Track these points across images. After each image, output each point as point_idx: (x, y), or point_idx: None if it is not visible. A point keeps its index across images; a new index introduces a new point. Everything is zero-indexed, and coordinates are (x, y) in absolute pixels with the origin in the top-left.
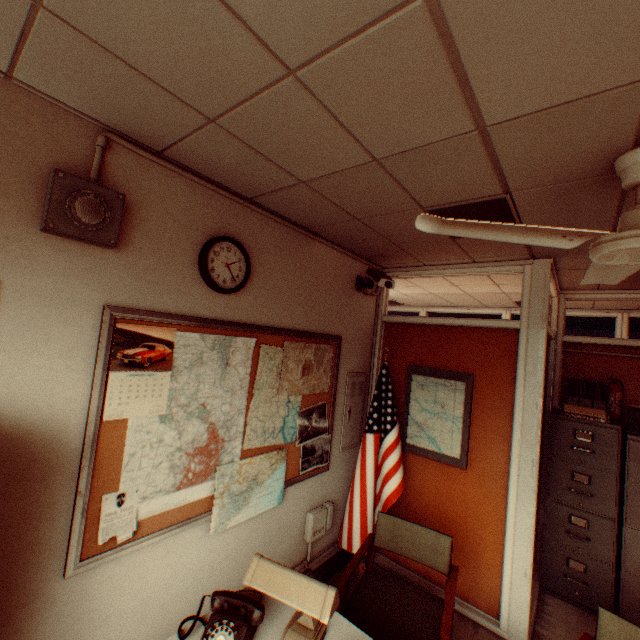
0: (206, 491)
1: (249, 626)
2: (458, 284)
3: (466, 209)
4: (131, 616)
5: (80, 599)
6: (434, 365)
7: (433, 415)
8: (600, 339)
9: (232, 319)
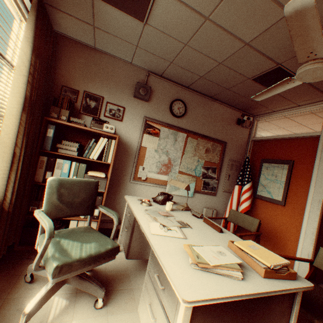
0: (166, 178)
1: (168, 198)
2: (304, 124)
3: (267, 75)
4: None
5: (132, 190)
6: (274, 158)
7: (270, 181)
8: None
9: (179, 126)
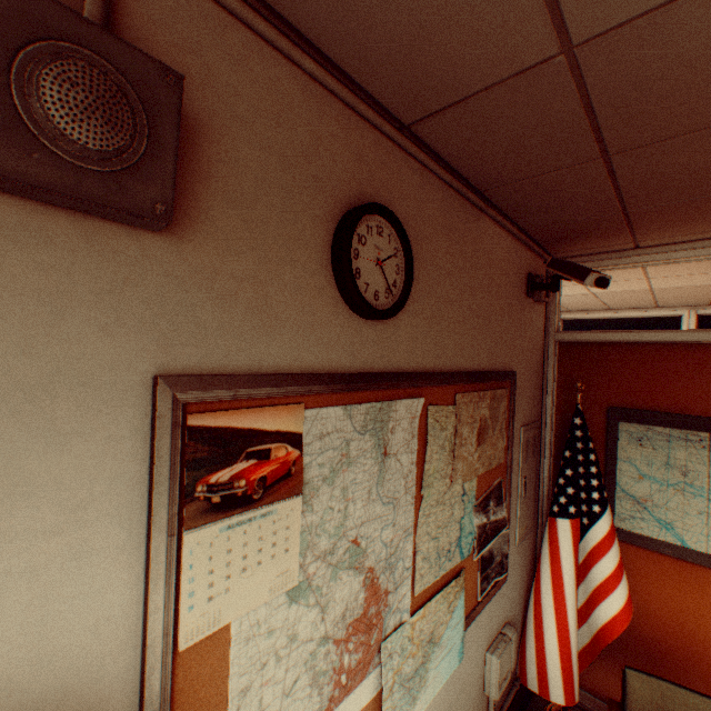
0: (367, 693)
1: None
2: (656, 276)
3: None
4: None
5: None
6: (660, 407)
7: (665, 486)
8: None
9: (386, 367)
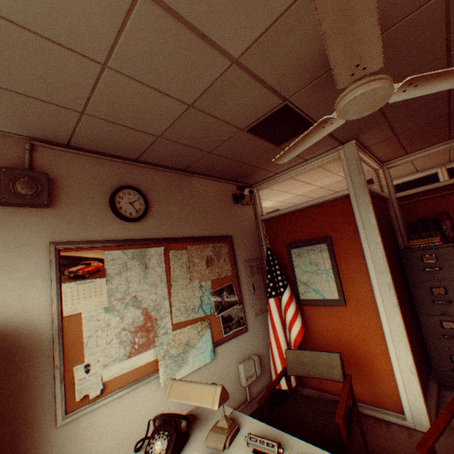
0: (151, 356)
1: (178, 432)
2: (309, 181)
3: (269, 121)
4: (113, 453)
5: (72, 442)
6: (303, 238)
7: (312, 273)
8: (421, 188)
9: (143, 237)
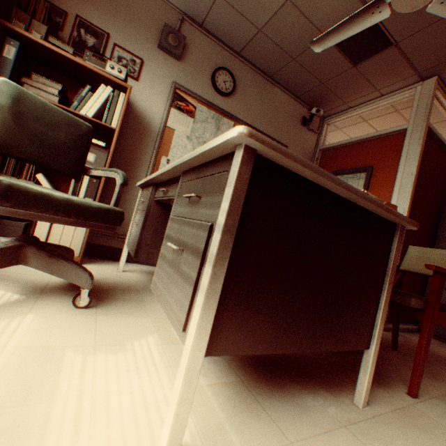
0: None
1: None
2: None
3: None
4: None
5: None
6: (348, 168)
7: None
8: None
9: (223, 110)
